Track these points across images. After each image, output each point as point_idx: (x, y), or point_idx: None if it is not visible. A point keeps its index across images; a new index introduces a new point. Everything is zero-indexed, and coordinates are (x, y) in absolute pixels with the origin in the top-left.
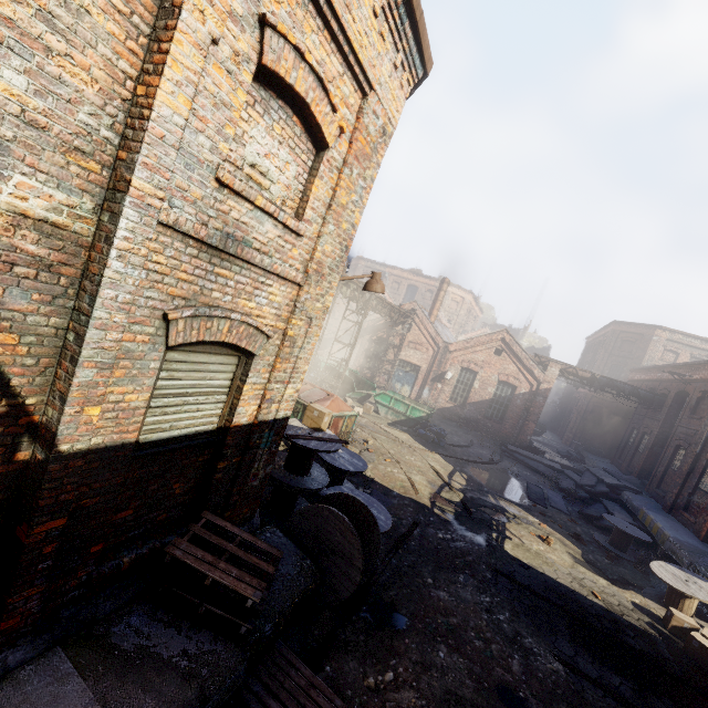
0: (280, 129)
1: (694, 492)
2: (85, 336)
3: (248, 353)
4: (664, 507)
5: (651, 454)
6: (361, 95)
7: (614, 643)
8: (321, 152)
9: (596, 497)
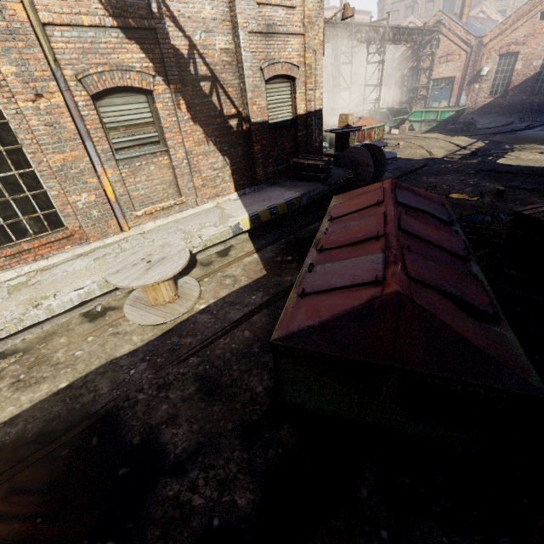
0: None
1: None
2: (245, 82)
3: (293, 80)
4: None
5: None
6: None
7: None
8: None
9: None
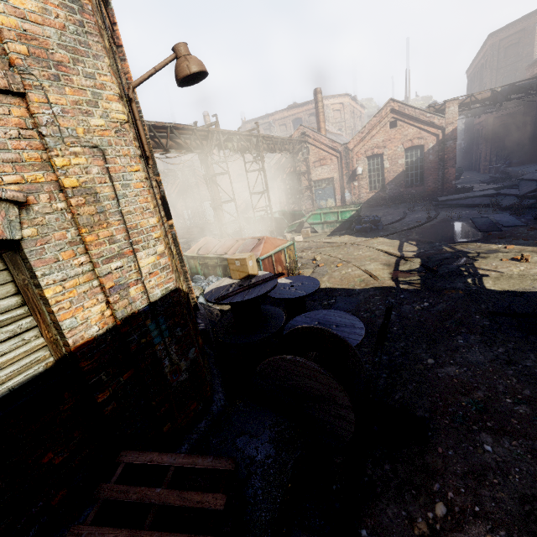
0: None
1: None
2: None
3: (13, 244)
4: None
5: None
6: None
7: None
8: None
9: None
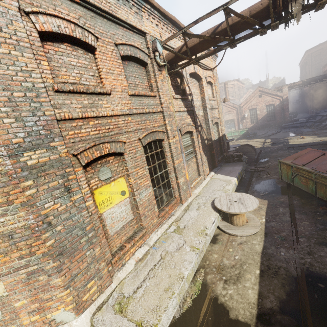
0: (208, 87)
1: None
2: (209, 125)
3: (216, 123)
4: None
5: None
6: (212, 72)
7: (326, 144)
8: (212, 85)
9: (323, 122)
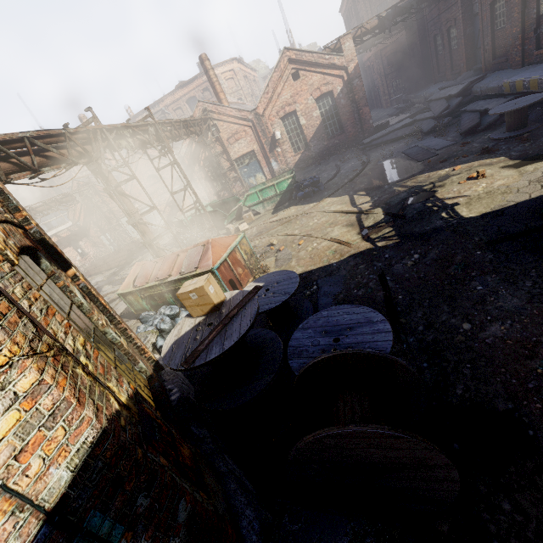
0: None
1: (538, 25)
2: None
3: None
4: (514, 66)
5: (467, 39)
6: None
7: None
8: None
9: (455, 113)
